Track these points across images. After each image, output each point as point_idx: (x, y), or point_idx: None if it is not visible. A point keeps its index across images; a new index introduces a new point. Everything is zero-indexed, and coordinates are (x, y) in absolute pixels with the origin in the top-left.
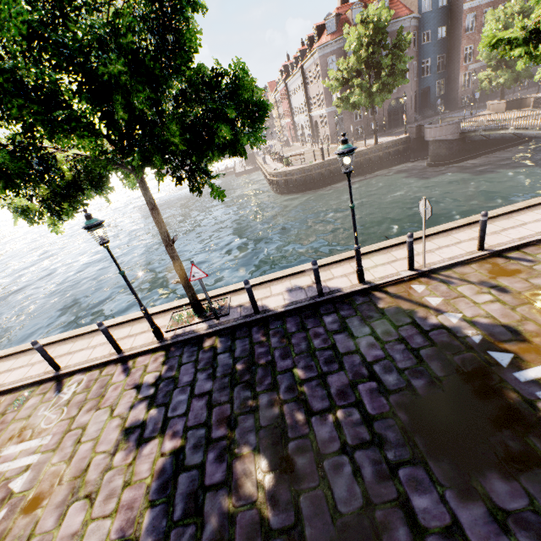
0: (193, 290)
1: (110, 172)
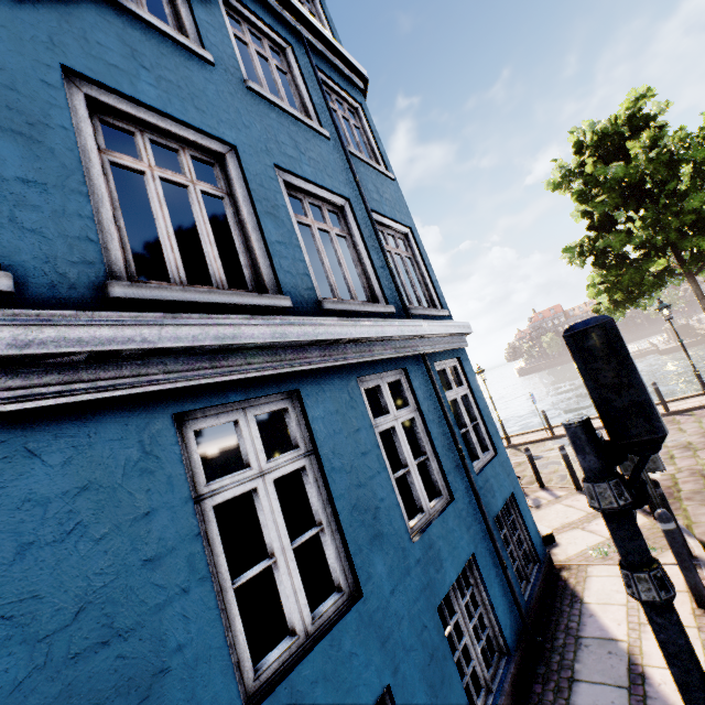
0: None
1: (663, 281)
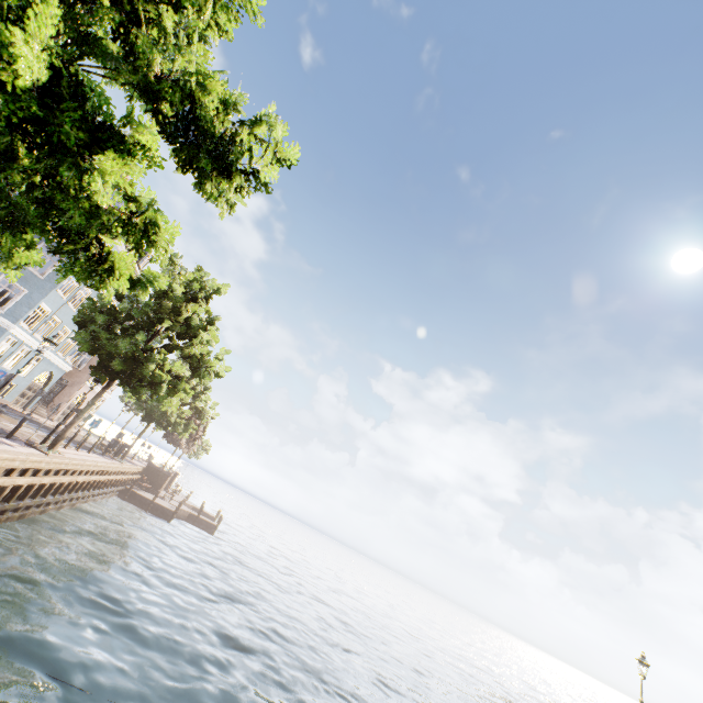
0: (63, 435)
1: None
